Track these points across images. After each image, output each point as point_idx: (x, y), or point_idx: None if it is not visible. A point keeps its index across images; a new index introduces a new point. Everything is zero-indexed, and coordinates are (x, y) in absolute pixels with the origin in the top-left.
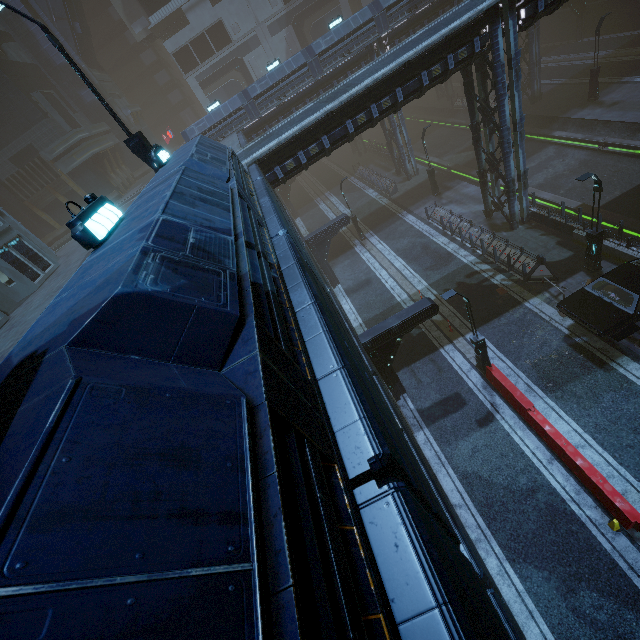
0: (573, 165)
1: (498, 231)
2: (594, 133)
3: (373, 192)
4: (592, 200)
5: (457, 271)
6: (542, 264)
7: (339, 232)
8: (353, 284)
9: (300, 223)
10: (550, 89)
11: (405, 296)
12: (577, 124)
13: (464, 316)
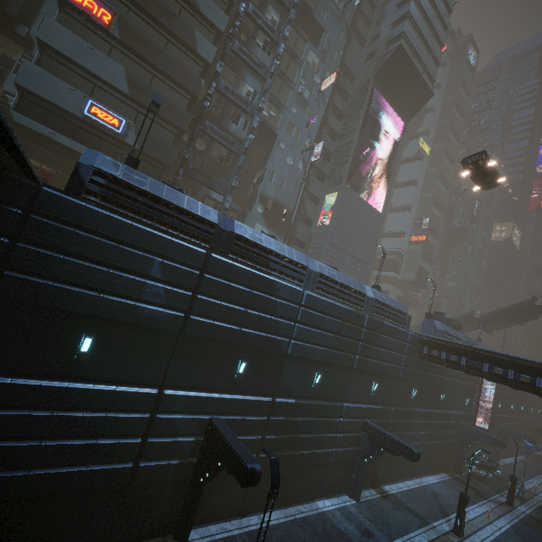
0: None
1: None
2: None
3: None
4: None
5: None
6: None
7: None
8: None
9: None
10: None
11: None
12: None
13: None
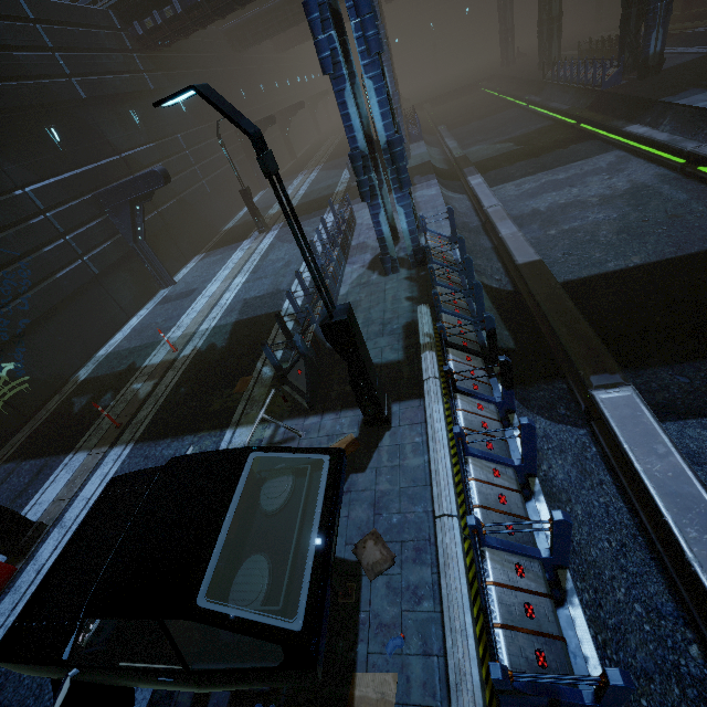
0: (615, 189)
1: (373, 269)
2: (698, 137)
3: (348, 173)
4: (580, 261)
5: (258, 318)
6: (303, 358)
7: (263, 216)
8: (179, 290)
9: (258, 195)
10: (689, 59)
11: (178, 333)
12: (680, 116)
13: (160, 407)
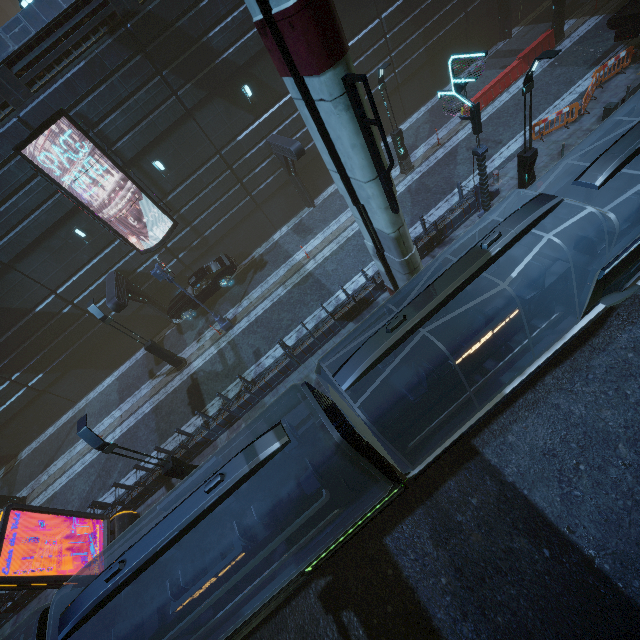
0: None
1: None
2: None
3: None
4: None
5: None
6: None
7: None
8: None
9: None
10: None
11: None
12: None
13: (622, 1)
